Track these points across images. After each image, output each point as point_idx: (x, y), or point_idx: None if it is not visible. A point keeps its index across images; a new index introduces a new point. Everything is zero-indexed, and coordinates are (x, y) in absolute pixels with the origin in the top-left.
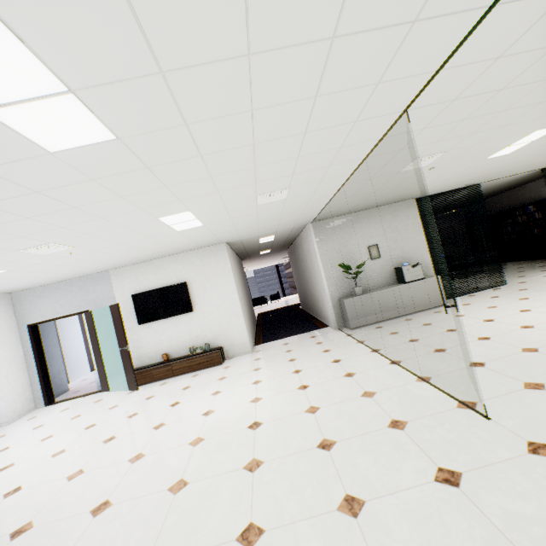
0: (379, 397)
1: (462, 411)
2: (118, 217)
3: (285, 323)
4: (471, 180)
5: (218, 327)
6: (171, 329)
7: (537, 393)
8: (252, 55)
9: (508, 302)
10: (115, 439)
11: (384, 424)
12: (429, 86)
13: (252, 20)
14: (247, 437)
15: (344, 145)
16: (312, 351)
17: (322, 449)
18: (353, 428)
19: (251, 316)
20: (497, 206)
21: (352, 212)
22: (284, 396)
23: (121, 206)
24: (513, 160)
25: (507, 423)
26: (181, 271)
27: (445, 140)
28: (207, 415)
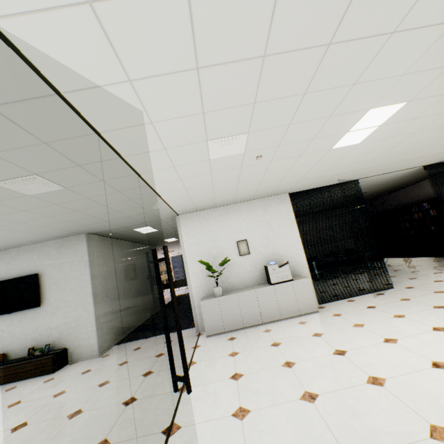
0: None
1: None
2: None
3: None
4: (342, 175)
5: (66, 325)
6: (15, 325)
7: None
8: None
9: (379, 319)
10: None
11: None
12: None
13: None
14: None
15: None
16: (136, 371)
17: None
18: None
19: (140, 305)
20: (395, 203)
21: (220, 205)
22: None
23: None
24: (376, 153)
25: None
26: (36, 262)
27: (218, 111)
28: None
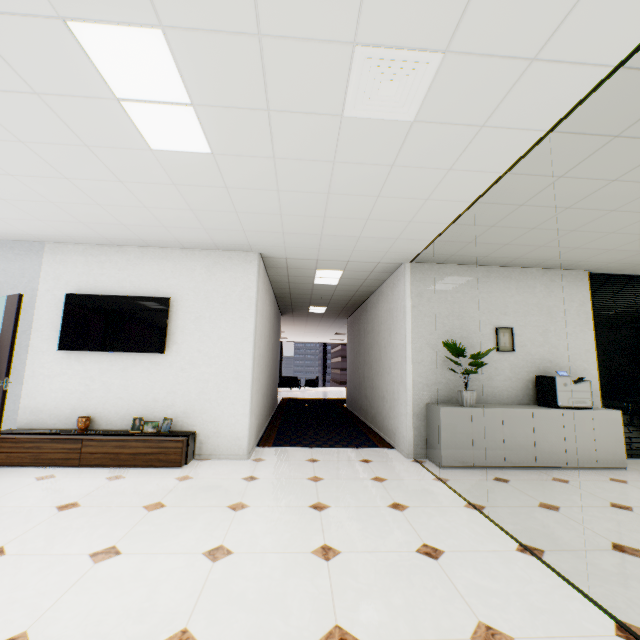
0: None
1: None
2: None
3: (318, 422)
4: None
5: (201, 394)
6: (114, 374)
7: None
8: None
9: None
10: None
11: None
12: None
13: None
14: None
15: None
16: (365, 497)
17: None
18: None
19: (268, 396)
20: None
21: (483, 262)
22: None
23: None
24: None
25: None
26: (167, 278)
27: None
28: None
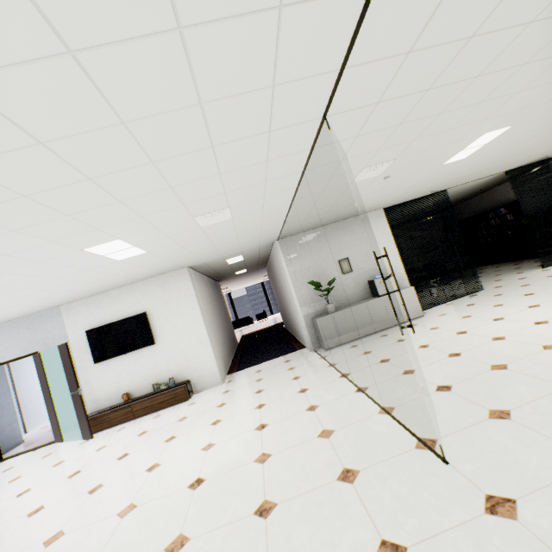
0: (336, 436)
1: (420, 453)
2: (27, 252)
3: (264, 346)
4: (436, 186)
5: (184, 358)
6: (131, 365)
7: (501, 424)
8: (76, 52)
9: (482, 310)
10: (42, 511)
11: (334, 475)
12: (340, 88)
13: (42, 4)
14: (183, 501)
15: (270, 158)
16: (282, 379)
17: (258, 516)
18: (300, 483)
19: (227, 342)
20: (471, 210)
21: (319, 226)
22: (238, 440)
23: (22, 240)
24: (472, 165)
25: (466, 468)
26: (140, 301)
27: (388, 147)
28: (151, 470)
